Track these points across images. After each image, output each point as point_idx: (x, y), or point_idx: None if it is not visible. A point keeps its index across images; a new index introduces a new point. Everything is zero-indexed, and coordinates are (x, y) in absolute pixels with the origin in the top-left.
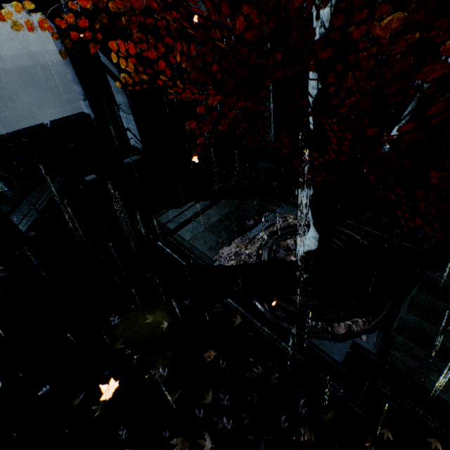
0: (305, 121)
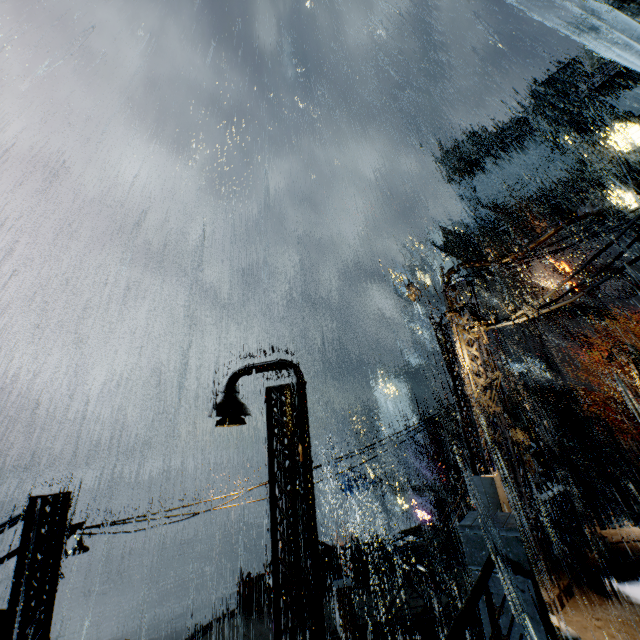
0: None
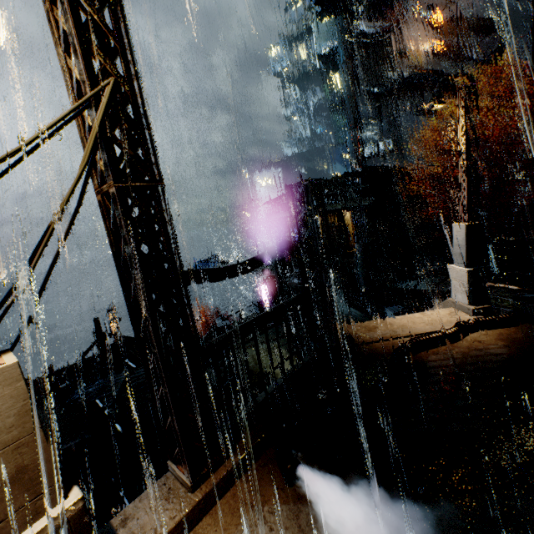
0: (447, 243)
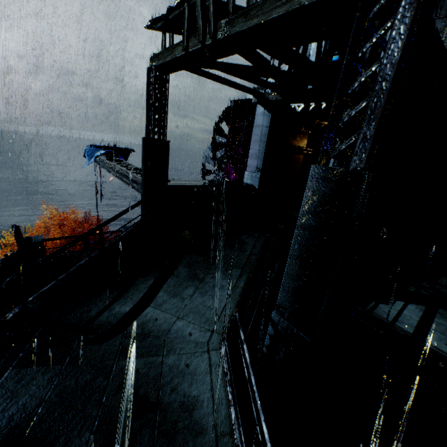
0: None
